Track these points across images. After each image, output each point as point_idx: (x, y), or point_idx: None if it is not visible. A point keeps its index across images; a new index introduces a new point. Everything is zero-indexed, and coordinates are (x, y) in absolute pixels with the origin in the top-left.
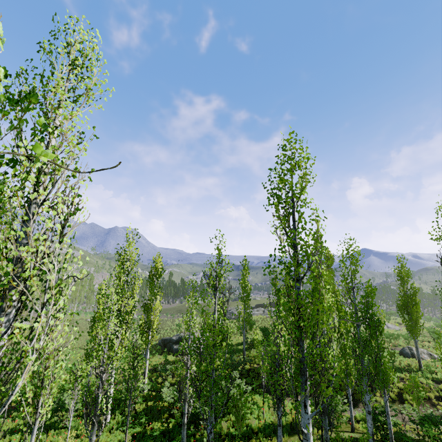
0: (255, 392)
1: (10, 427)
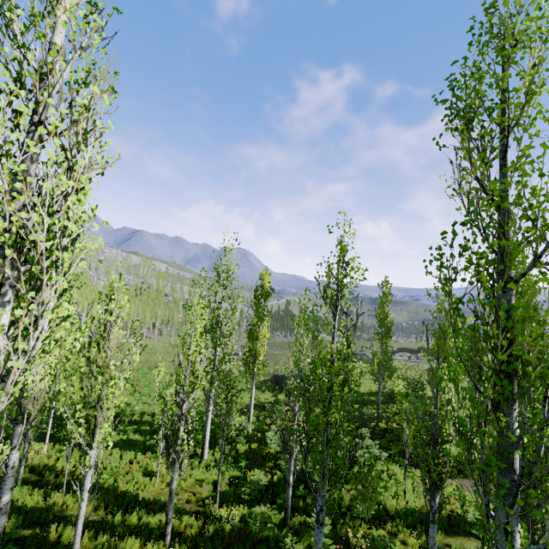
0: (393, 461)
1: (114, 440)
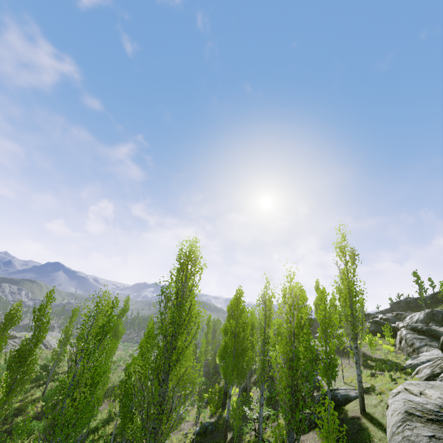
0: None
1: None
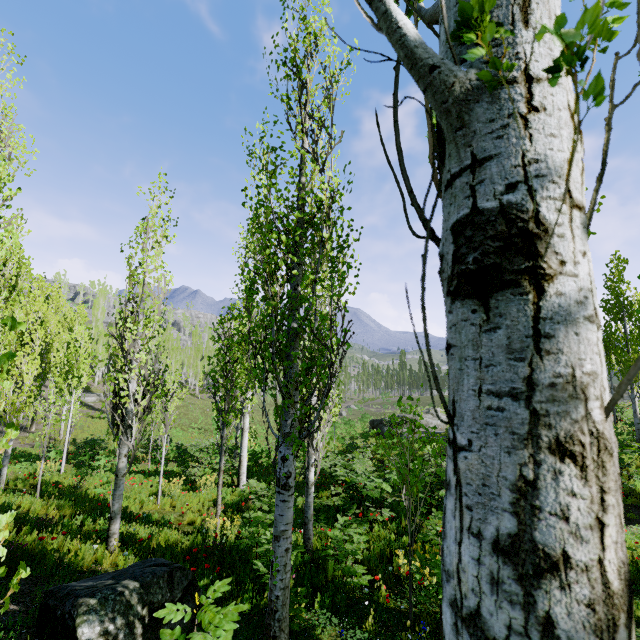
0: None
1: (145, 470)
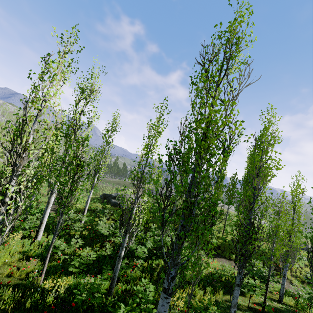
0: None
1: None
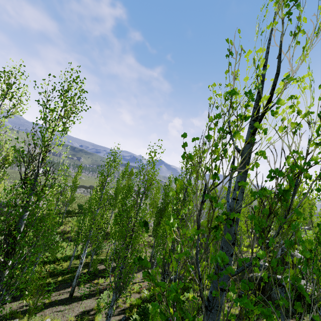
0: (64, 241)
1: None
